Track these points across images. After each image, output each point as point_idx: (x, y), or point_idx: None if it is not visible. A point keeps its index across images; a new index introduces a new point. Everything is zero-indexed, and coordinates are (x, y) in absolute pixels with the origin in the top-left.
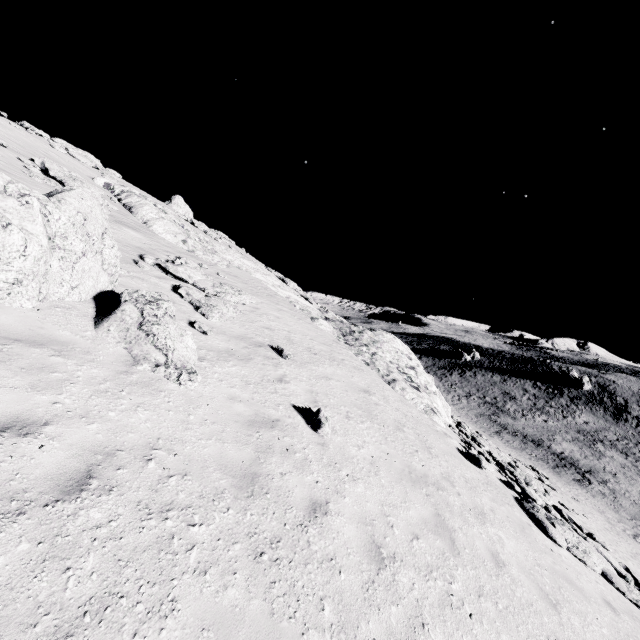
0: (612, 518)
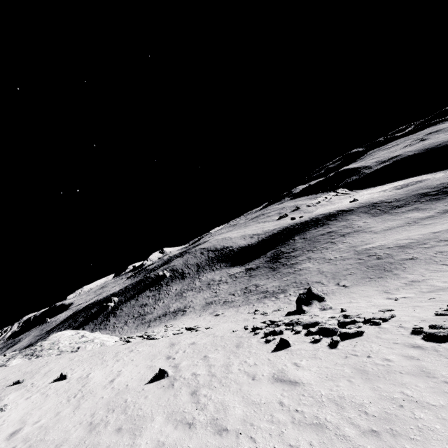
0: (194, 316)
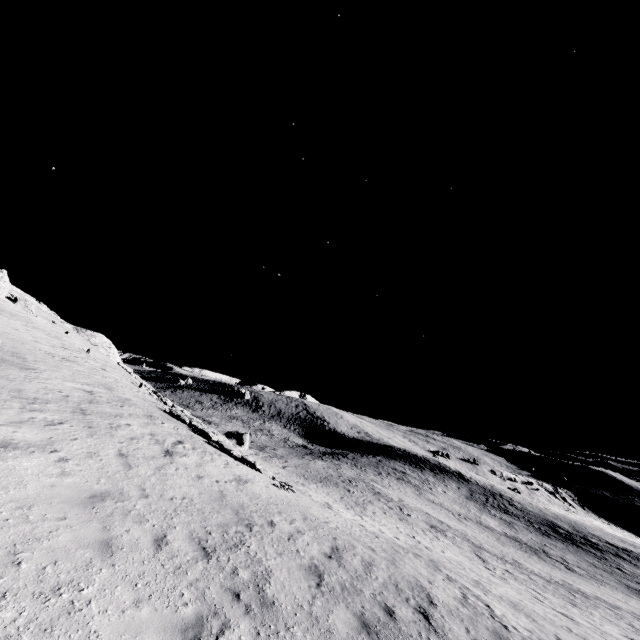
0: None
